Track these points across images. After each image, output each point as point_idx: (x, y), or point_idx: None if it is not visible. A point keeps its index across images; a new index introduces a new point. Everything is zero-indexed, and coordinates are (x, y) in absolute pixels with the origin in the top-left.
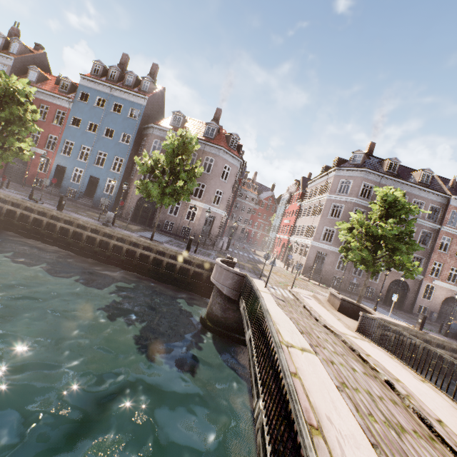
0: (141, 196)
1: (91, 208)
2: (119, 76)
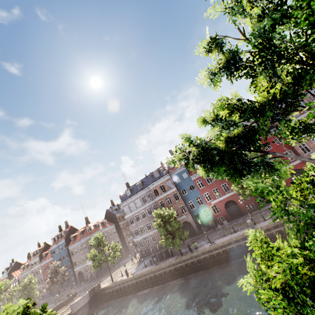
0: (78, 273)
1: (70, 289)
2: (58, 237)
